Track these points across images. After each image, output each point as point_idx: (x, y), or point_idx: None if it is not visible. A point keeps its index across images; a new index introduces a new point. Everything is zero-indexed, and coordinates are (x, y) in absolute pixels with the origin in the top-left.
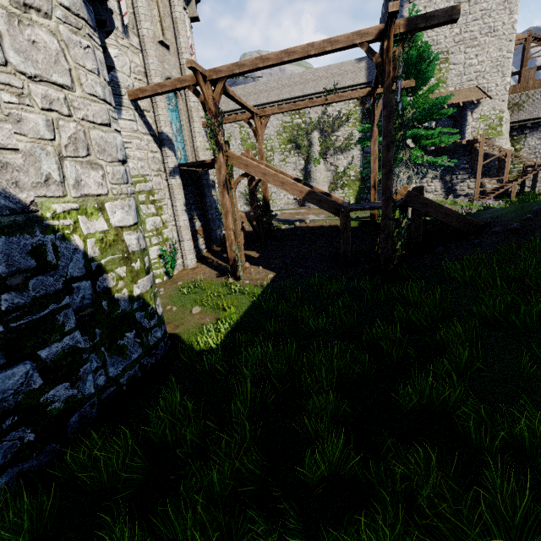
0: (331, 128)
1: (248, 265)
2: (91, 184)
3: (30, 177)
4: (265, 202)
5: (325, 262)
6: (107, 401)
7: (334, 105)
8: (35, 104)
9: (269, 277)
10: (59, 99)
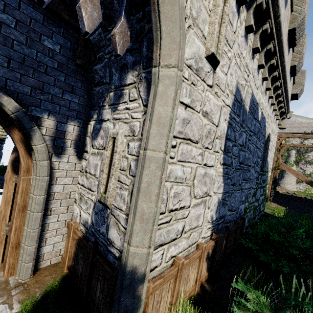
0: (305, 150)
1: (268, 201)
2: (271, 165)
3: (269, 163)
4: (275, 178)
5: (312, 212)
6: (260, 215)
7: (309, 140)
8: (272, 150)
9: (283, 208)
10: (273, 149)
